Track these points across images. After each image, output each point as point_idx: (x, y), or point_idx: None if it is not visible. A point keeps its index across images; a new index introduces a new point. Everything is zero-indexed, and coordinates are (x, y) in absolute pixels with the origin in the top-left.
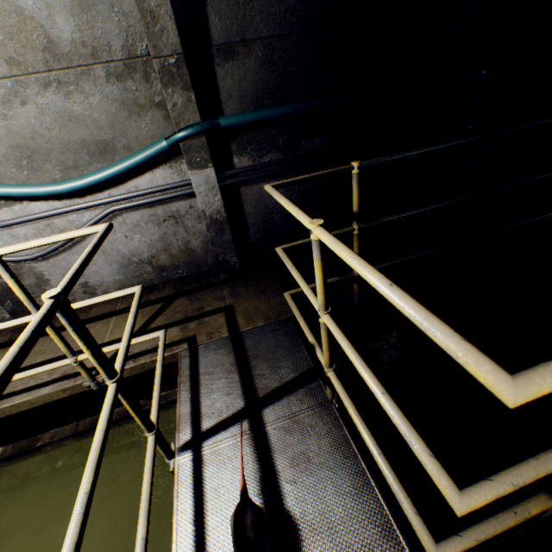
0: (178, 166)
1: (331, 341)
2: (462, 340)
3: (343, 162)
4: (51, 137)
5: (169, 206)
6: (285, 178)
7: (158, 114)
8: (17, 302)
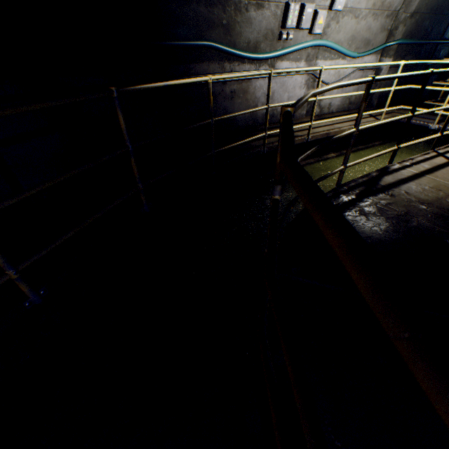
0: (377, 56)
1: None
2: None
3: (410, 69)
4: (360, 35)
5: (366, 74)
6: (396, 71)
7: (385, 34)
8: (310, 107)
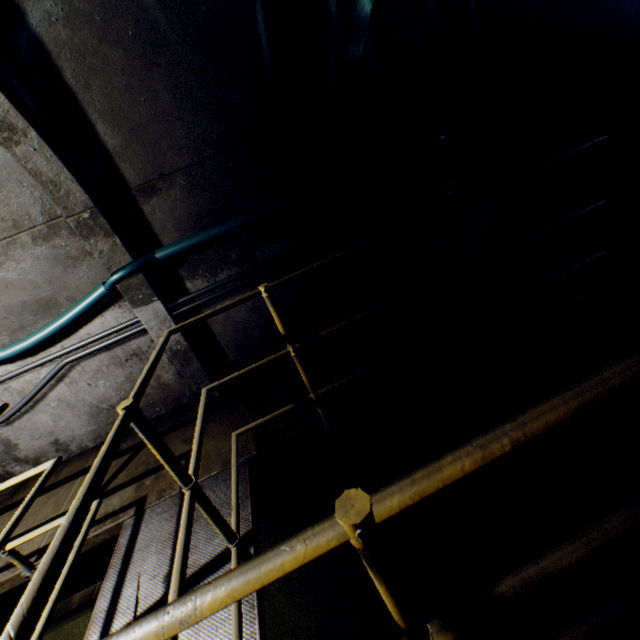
0: (128, 304)
1: (216, 515)
2: (8, 634)
3: (313, 259)
4: None
5: (129, 345)
6: (249, 290)
7: (94, 261)
8: None
